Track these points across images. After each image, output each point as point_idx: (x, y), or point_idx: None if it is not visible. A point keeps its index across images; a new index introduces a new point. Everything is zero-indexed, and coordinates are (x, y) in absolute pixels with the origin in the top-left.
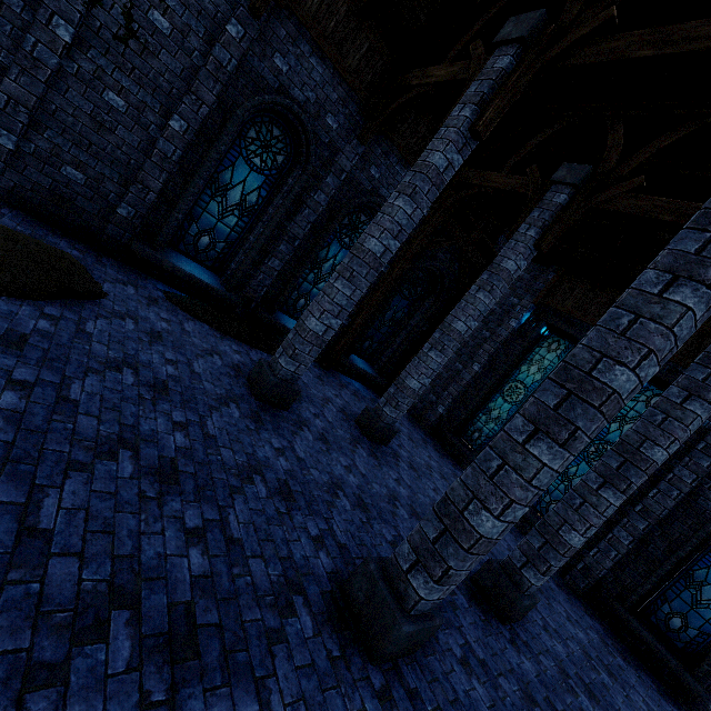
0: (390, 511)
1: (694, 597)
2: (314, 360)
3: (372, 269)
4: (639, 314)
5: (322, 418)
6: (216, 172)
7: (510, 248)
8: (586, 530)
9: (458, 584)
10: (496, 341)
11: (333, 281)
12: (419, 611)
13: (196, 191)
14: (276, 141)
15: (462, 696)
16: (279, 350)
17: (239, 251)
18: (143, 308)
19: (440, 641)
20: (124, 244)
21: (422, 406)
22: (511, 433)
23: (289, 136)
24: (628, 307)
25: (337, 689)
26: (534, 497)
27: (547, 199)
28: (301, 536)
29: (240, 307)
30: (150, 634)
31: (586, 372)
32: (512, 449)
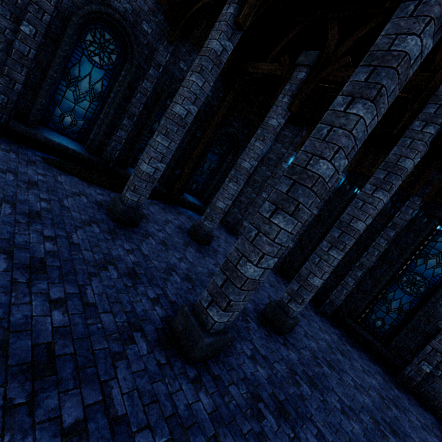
0: (208, 281)
1: (388, 308)
2: (160, 199)
3: (180, 127)
4: (333, 125)
5: (163, 231)
6: (66, 68)
7: (273, 111)
8: (322, 275)
9: (251, 317)
10: (274, 177)
11: (155, 137)
12: (216, 330)
13: (52, 82)
14: (108, 43)
15: (249, 375)
16: (125, 188)
17: (95, 126)
18: (23, 166)
19: (237, 348)
20: (4, 124)
21: (234, 222)
22: (262, 213)
23: (117, 39)
24: (327, 122)
25: (162, 381)
26: (279, 251)
27: (293, 76)
28: (142, 298)
29: (102, 166)
30: (15, 364)
31: (303, 167)
32: (263, 222)
